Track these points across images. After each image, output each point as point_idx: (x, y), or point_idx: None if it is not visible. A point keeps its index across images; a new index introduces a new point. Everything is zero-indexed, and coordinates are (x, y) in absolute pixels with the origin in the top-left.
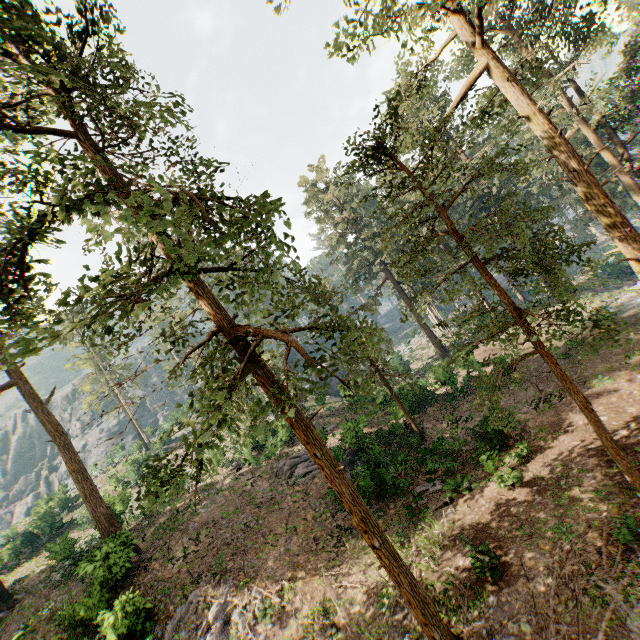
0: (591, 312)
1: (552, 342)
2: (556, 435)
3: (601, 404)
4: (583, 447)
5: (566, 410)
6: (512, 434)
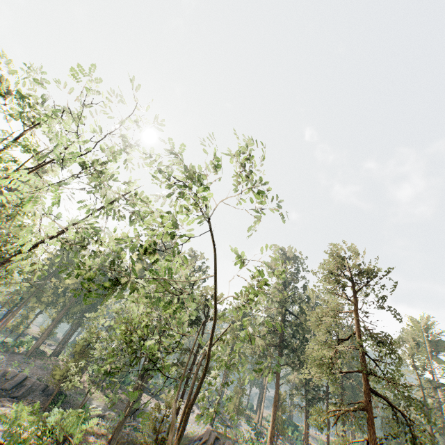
0: None
1: None
2: None
3: None
4: None
5: None
6: None
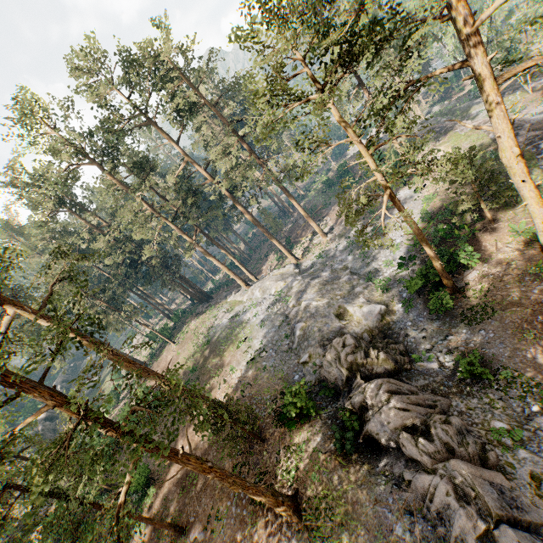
0: (206, 333)
1: (188, 364)
2: (170, 467)
3: (190, 433)
4: (176, 477)
5: (179, 440)
6: (155, 471)
